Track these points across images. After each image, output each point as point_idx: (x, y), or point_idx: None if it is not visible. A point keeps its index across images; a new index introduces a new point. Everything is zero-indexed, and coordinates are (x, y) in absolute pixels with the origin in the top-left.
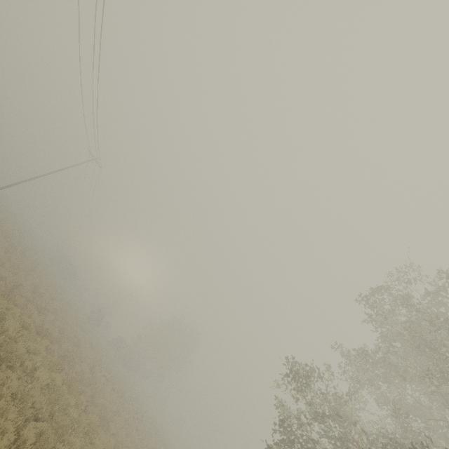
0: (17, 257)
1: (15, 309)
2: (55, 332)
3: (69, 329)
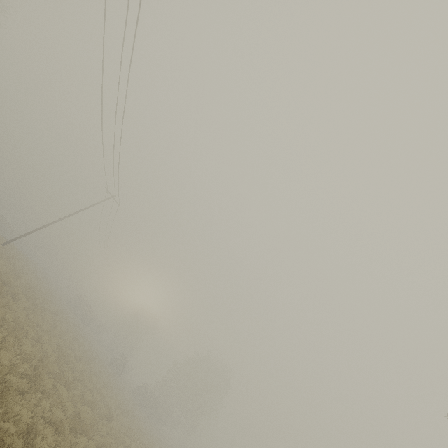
0: (39, 317)
1: (43, 403)
2: (89, 416)
3: (98, 396)
